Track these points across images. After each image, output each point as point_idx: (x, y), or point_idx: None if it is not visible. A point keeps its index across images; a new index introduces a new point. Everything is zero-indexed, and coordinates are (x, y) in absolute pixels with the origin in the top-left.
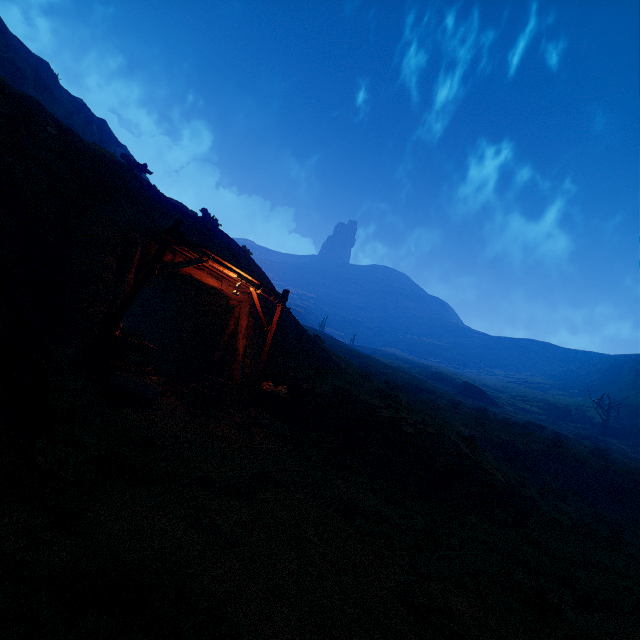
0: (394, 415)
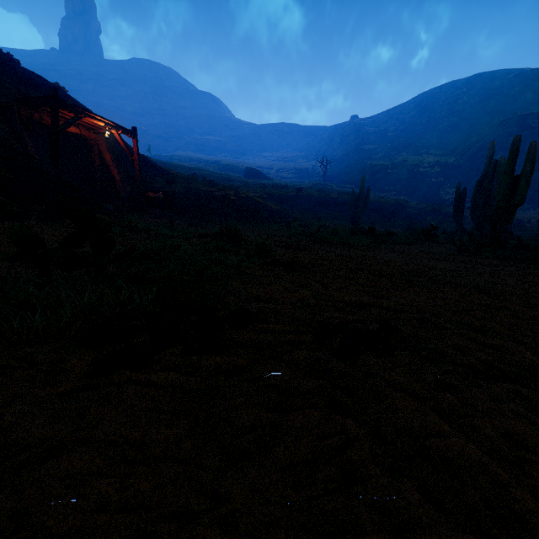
0: (224, 193)
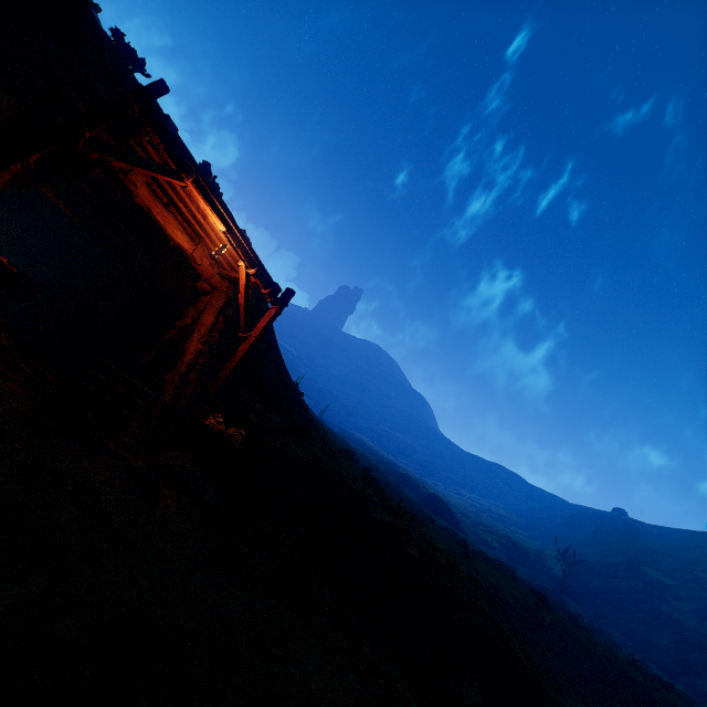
0: (393, 522)
